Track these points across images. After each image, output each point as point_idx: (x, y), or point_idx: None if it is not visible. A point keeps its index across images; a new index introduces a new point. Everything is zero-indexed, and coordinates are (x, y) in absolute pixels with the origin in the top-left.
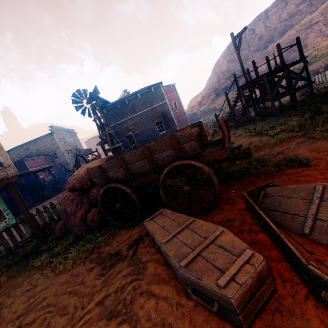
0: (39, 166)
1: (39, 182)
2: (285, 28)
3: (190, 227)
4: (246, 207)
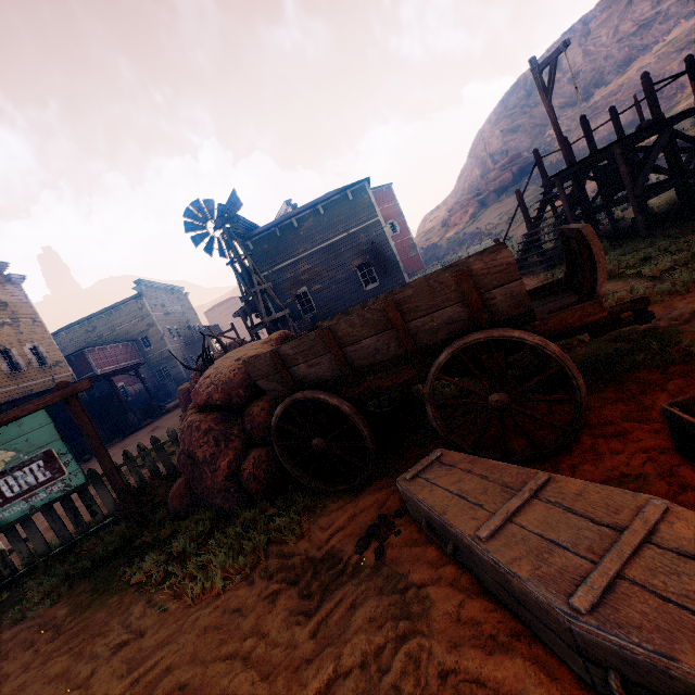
0: (114, 363)
1: (117, 397)
2: (629, 54)
3: (547, 497)
4: (665, 445)
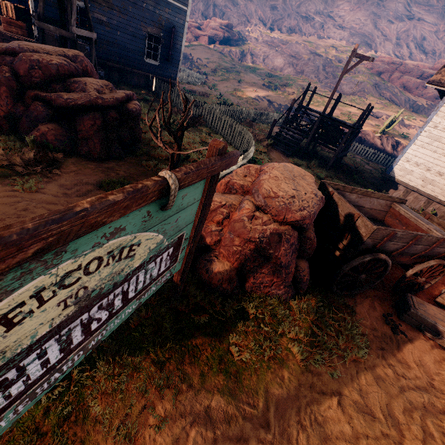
0: None
1: None
2: (296, 27)
3: None
4: (428, 297)
